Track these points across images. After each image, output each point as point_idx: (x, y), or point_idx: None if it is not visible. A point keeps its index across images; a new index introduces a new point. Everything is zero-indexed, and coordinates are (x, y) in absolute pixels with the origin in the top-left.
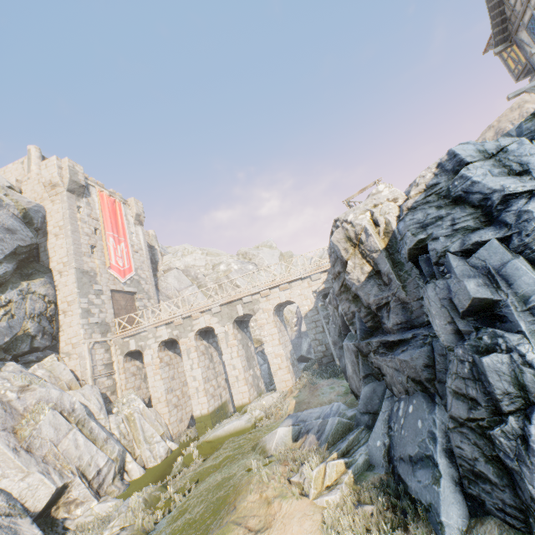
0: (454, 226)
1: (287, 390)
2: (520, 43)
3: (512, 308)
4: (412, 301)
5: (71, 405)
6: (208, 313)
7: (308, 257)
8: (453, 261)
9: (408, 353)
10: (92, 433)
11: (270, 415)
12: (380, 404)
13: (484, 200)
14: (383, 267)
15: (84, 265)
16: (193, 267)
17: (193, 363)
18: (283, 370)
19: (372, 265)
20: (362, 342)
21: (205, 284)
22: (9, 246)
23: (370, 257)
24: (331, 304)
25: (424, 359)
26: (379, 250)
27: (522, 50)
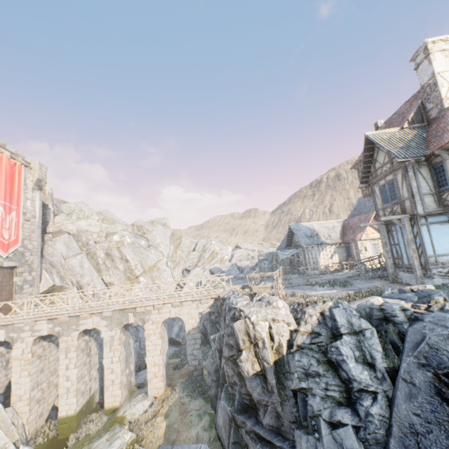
0: (327, 391)
1: (158, 399)
2: (373, 191)
3: None
4: (285, 418)
5: None
6: (98, 315)
7: (194, 240)
8: (323, 428)
9: None
10: None
11: (141, 436)
12: None
13: (348, 380)
14: (270, 379)
15: None
16: (86, 232)
17: (70, 362)
18: (158, 378)
19: (261, 368)
20: (238, 416)
21: (94, 252)
22: None
23: (262, 362)
24: (214, 343)
25: None
26: (270, 364)
27: (374, 196)
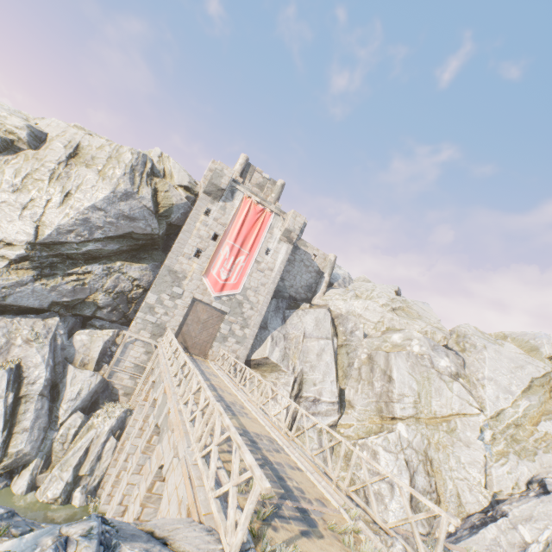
0: None
1: None
2: None
3: None
4: None
5: (37, 377)
6: None
7: None
8: None
9: None
10: (25, 414)
11: None
12: None
13: None
14: None
15: (176, 264)
16: (358, 317)
17: (136, 431)
18: None
19: None
20: None
21: (355, 347)
22: (118, 230)
23: None
24: None
25: None
26: None
27: None
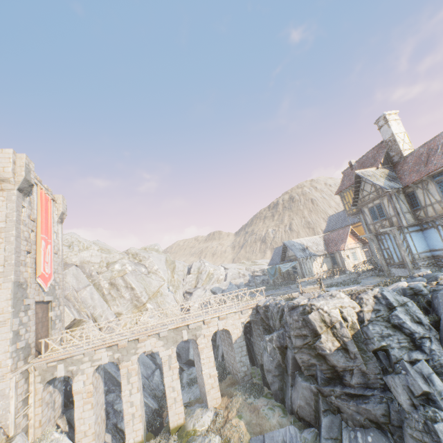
0: (400, 344)
1: (220, 408)
2: (363, 212)
3: (437, 397)
4: (371, 373)
5: None
6: (155, 336)
7: (186, 264)
8: (407, 366)
9: (370, 405)
10: None
11: (226, 438)
12: (339, 431)
13: (411, 334)
14: (351, 348)
15: (20, 276)
16: (88, 263)
17: (132, 387)
18: (215, 389)
19: (341, 343)
20: (325, 388)
21: (98, 282)
22: None
23: (341, 339)
24: (272, 343)
25: (382, 410)
26: (350, 338)
27: (363, 215)
